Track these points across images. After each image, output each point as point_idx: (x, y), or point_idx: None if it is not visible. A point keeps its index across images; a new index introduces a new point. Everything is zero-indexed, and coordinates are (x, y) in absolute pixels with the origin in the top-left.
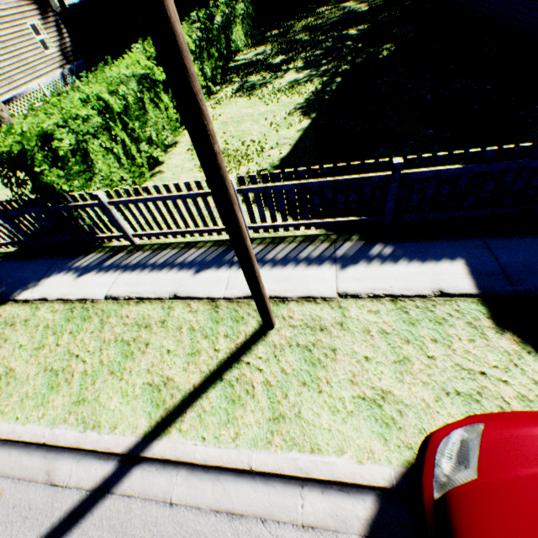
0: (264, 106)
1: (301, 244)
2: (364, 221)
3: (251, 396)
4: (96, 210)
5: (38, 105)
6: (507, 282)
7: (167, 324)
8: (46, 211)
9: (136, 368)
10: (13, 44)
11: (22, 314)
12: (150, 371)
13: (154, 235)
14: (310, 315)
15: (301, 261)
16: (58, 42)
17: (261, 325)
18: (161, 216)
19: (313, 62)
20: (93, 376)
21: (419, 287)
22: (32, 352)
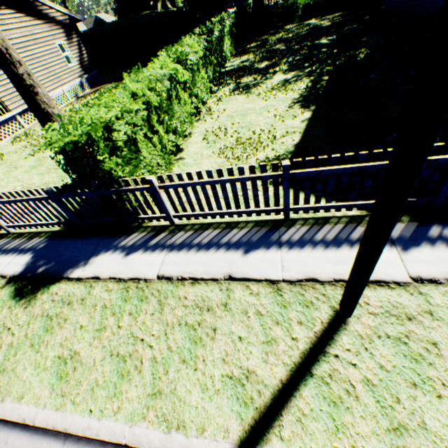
0: (262, 101)
1: (347, 224)
2: (412, 202)
3: (354, 397)
4: (144, 193)
5: (61, 106)
6: None
7: (230, 308)
8: (99, 195)
9: (209, 357)
10: (45, 59)
11: (77, 293)
12: (226, 360)
13: (194, 216)
14: (389, 302)
15: (355, 243)
16: (78, 57)
17: (335, 312)
18: (206, 198)
19: (297, 65)
20: (164, 364)
21: None
22: (94, 334)
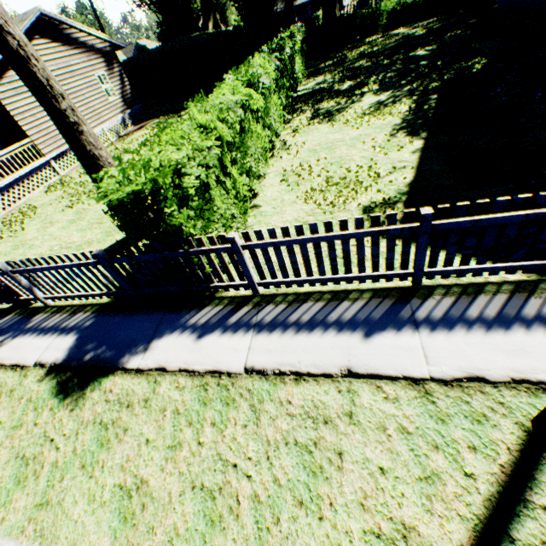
0: (353, 130)
1: (514, 295)
2: None
3: None
4: (221, 255)
5: None
6: None
7: (358, 420)
8: (163, 258)
9: (338, 498)
10: (82, 94)
11: (138, 390)
12: (365, 506)
13: (285, 283)
14: None
15: (532, 322)
16: (120, 90)
17: (527, 432)
18: (304, 260)
19: (391, 84)
20: (271, 506)
21: None
22: (165, 453)
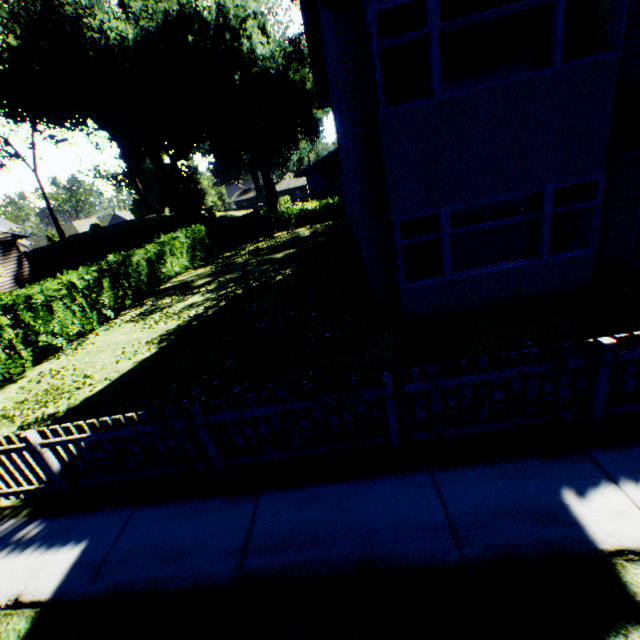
0: (140, 332)
1: None
2: (46, 488)
3: None
4: None
5: None
6: (93, 577)
7: None
8: None
9: None
10: None
11: None
12: None
13: None
14: None
15: None
16: (14, 272)
17: None
18: None
19: (223, 285)
20: None
21: (5, 591)
22: None
